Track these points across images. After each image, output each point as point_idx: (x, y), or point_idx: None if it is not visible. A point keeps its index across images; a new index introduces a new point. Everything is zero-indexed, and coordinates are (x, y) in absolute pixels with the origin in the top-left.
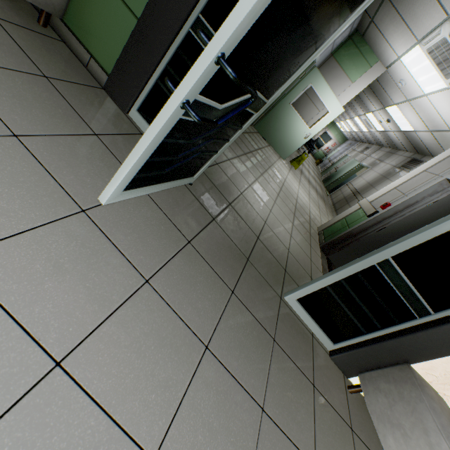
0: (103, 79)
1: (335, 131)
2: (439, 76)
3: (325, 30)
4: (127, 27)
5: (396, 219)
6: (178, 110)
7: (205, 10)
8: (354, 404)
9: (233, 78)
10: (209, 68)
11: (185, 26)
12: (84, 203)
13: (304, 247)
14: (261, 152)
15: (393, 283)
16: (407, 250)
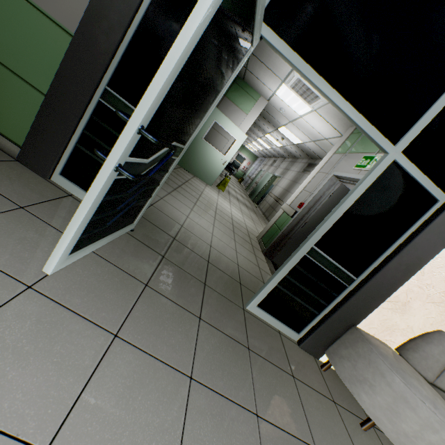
0: (15, 152)
1: (246, 152)
2: (304, 103)
3: (214, 92)
4: (34, 103)
5: (311, 214)
6: (113, 173)
7: (111, 83)
8: (330, 380)
9: (155, 142)
10: (133, 138)
11: (95, 97)
12: (28, 279)
13: (250, 257)
14: (189, 184)
15: (322, 264)
16: (323, 236)
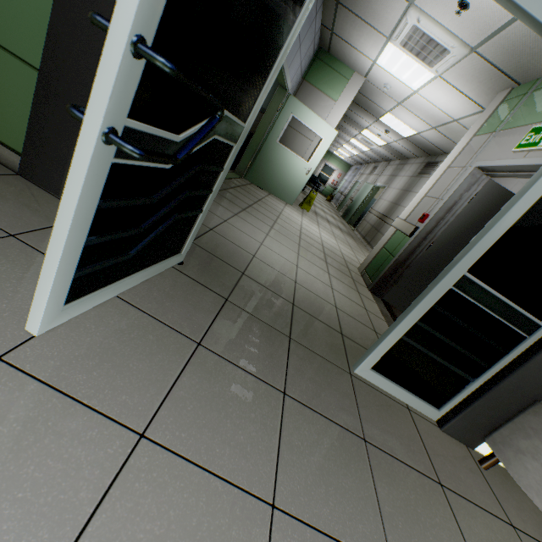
0: (15, 162)
1: (335, 160)
2: (422, 67)
3: (285, 12)
4: (27, 85)
5: (441, 229)
6: (102, 147)
7: None
8: (498, 484)
9: (170, 69)
10: (125, 65)
11: None
12: None
13: (352, 296)
14: (262, 204)
15: (481, 303)
16: (483, 256)
